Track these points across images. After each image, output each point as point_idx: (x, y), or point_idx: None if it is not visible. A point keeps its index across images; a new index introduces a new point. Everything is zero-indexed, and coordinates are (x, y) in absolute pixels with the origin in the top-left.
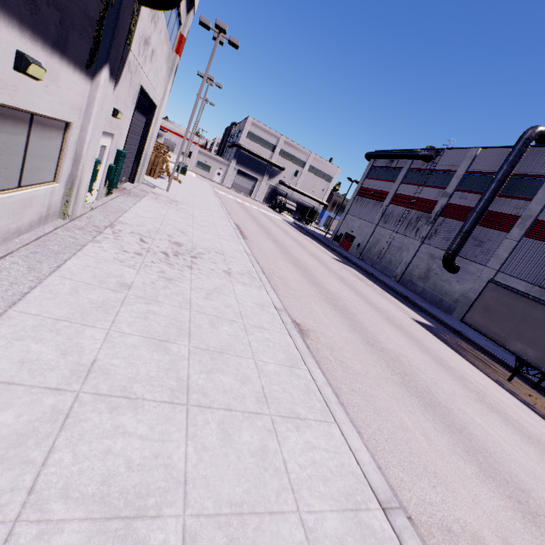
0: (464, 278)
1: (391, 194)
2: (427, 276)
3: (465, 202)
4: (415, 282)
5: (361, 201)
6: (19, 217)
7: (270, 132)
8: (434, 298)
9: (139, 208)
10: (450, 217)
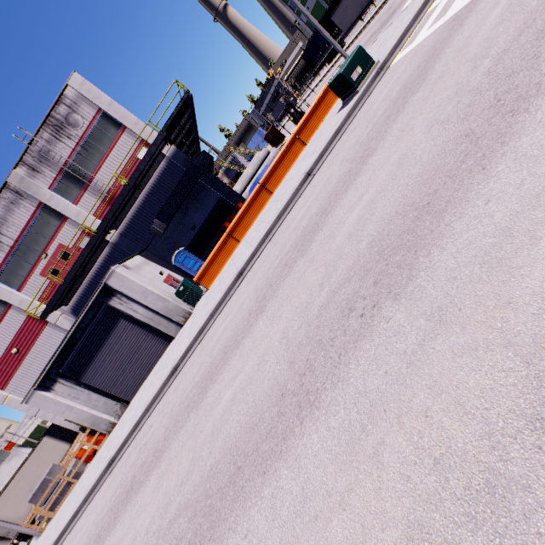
0: None
1: None
2: None
3: None
4: None
5: None
6: None
7: None
8: None
9: None
10: None
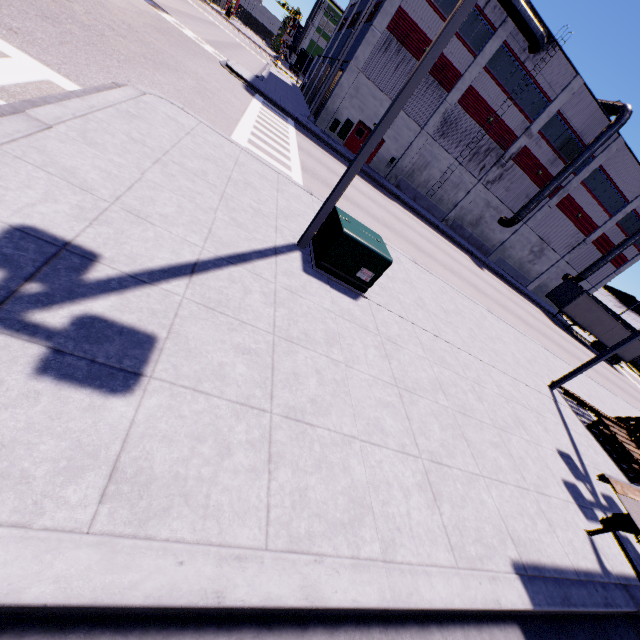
0: (506, 230)
1: (465, 85)
2: (478, 224)
3: (538, 152)
4: (465, 228)
5: (399, 56)
6: None
7: None
8: (478, 243)
9: None
10: (520, 165)
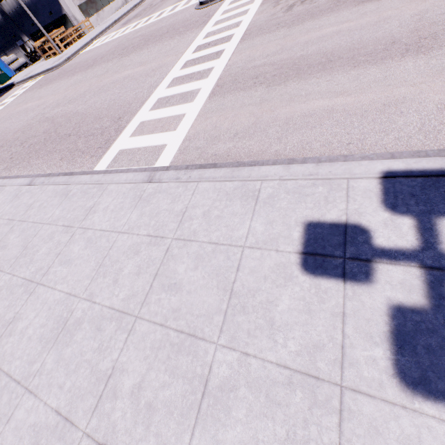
0: None
1: None
2: None
3: None
4: None
5: None
6: (118, 5)
7: None
8: None
9: None
10: None
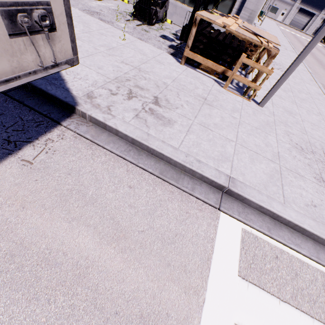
0: None
1: None
2: None
3: None
4: None
5: None
6: None
7: None
8: None
9: None
10: None
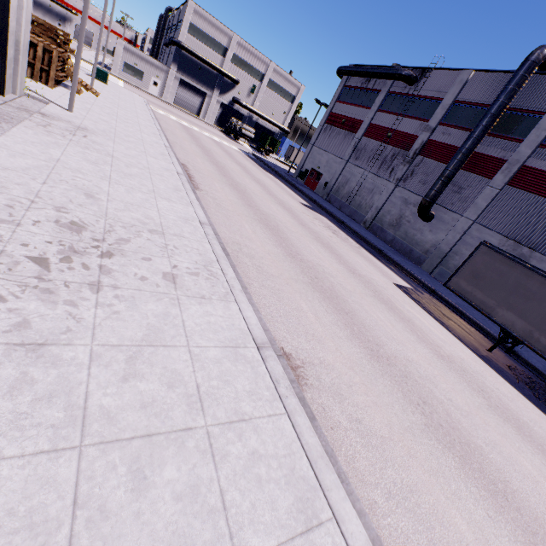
0: (438, 228)
1: (365, 124)
2: (398, 223)
3: (448, 139)
4: (385, 229)
5: (330, 130)
6: None
7: (219, 27)
8: (404, 248)
9: (0, 147)
10: (430, 157)
